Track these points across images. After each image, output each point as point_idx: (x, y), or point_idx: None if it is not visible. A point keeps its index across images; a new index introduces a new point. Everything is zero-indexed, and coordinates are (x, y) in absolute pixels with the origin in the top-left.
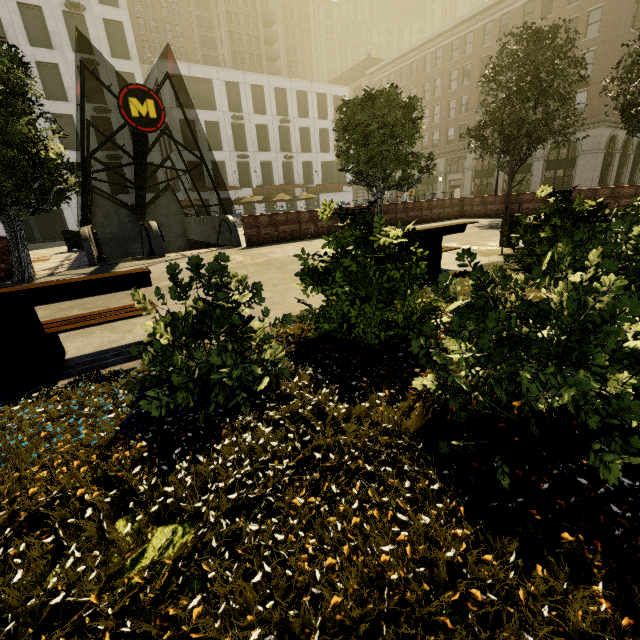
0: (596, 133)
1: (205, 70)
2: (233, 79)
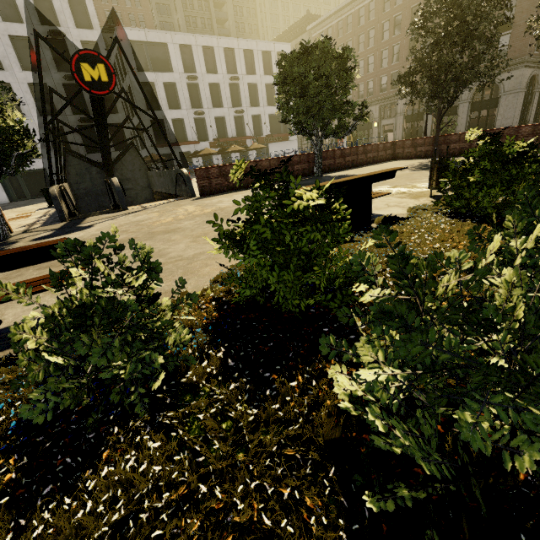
0: (518, 74)
1: (160, 35)
2: (186, 42)
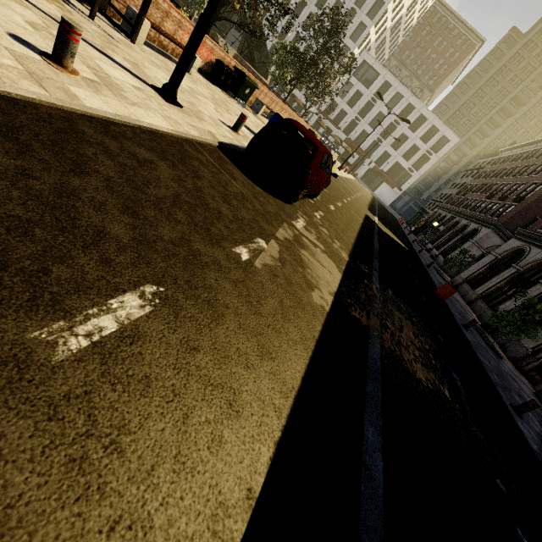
0: (486, 232)
1: (381, 68)
2: (391, 82)
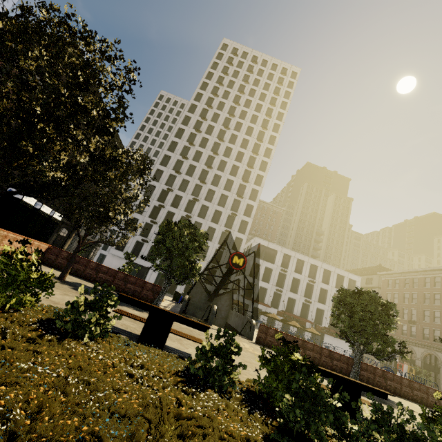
0: None
1: (276, 246)
2: (288, 253)
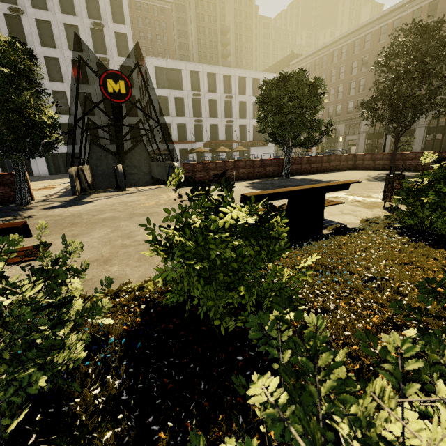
0: None
1: (177, 63)
2: (195, 69)
